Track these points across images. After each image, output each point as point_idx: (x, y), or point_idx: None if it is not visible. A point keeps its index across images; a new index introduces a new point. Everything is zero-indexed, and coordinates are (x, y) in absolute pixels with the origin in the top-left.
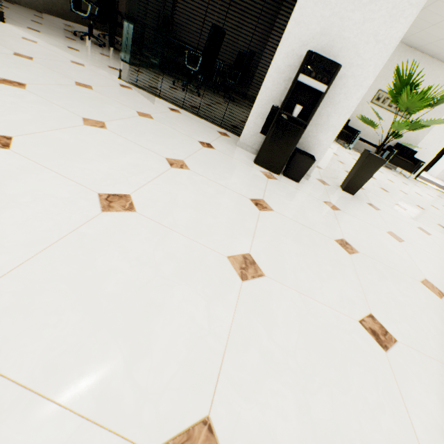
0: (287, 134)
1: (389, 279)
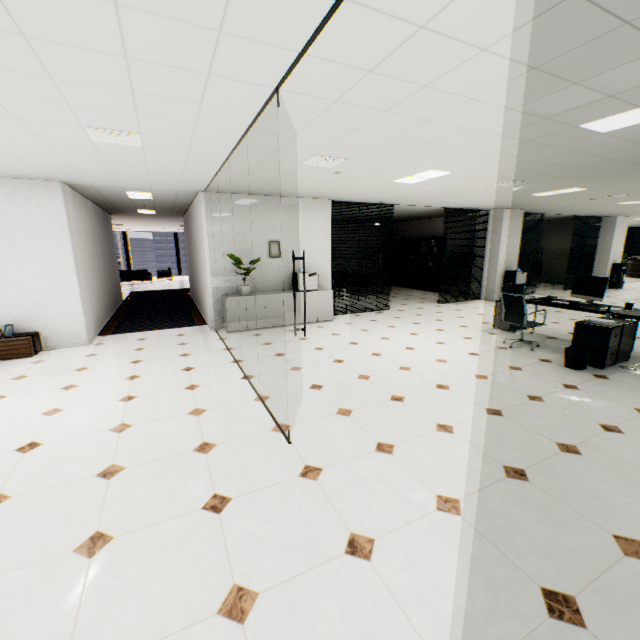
0: (621, 279)
1: None
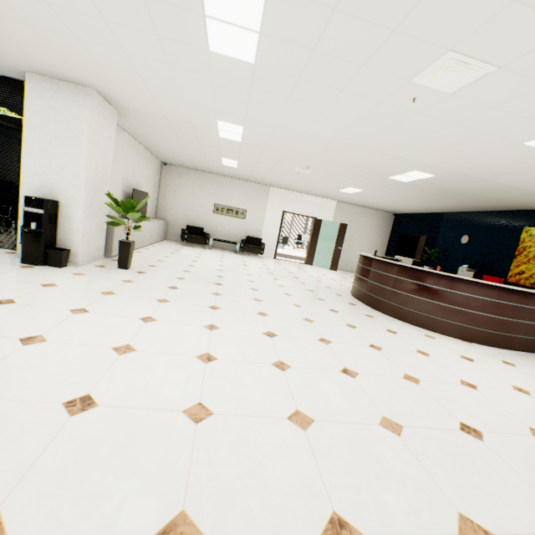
0: (34, 239)
1: (66, 292)
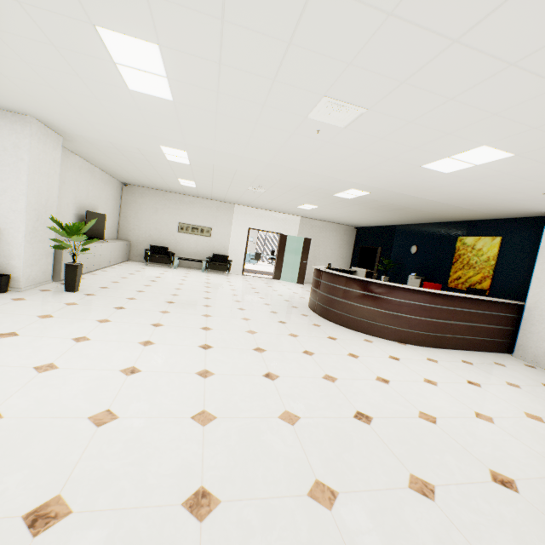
0: None
1: None
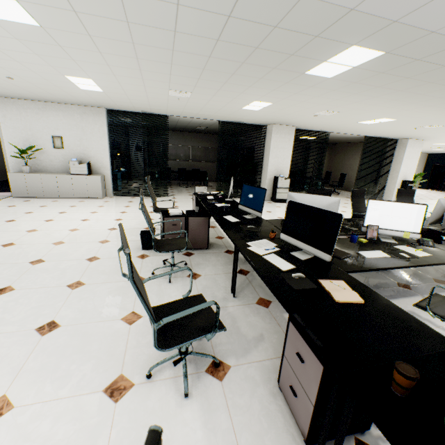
0: None
1: None
